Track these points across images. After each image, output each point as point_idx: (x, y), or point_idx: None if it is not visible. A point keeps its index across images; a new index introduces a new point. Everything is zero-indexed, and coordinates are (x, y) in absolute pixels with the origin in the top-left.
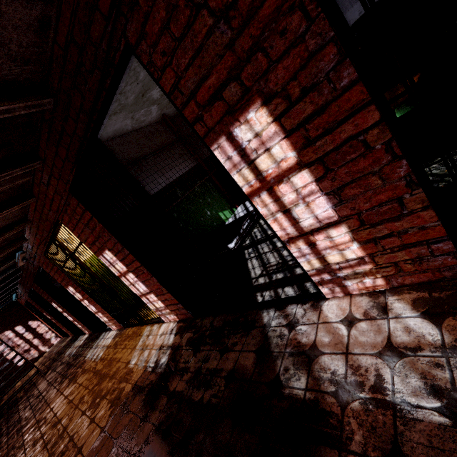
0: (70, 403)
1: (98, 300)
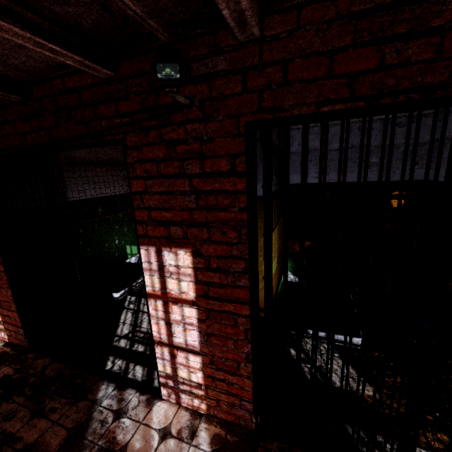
0: None
1: None
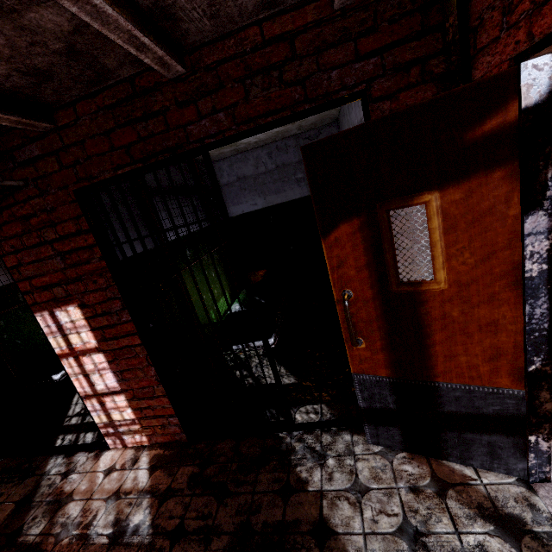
0: None
1: None
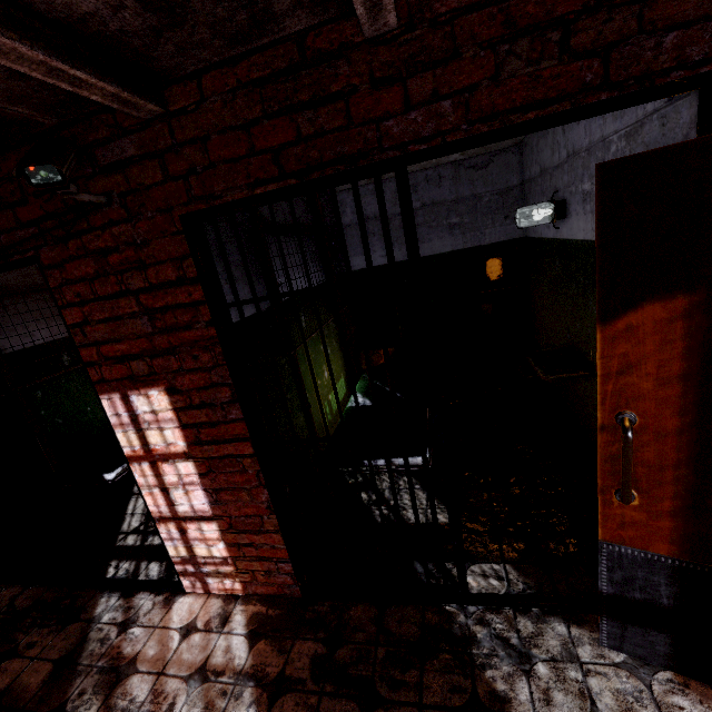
0: None
1: None
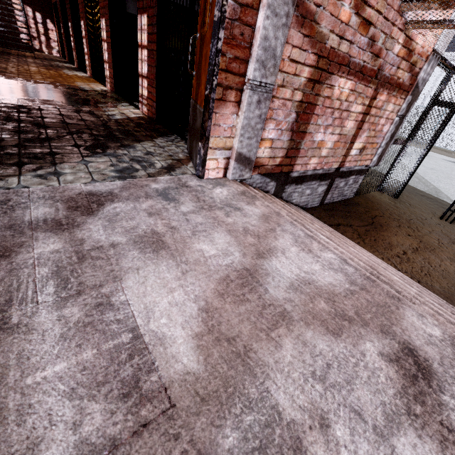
0: (39, 72)
1: (90, 46)
